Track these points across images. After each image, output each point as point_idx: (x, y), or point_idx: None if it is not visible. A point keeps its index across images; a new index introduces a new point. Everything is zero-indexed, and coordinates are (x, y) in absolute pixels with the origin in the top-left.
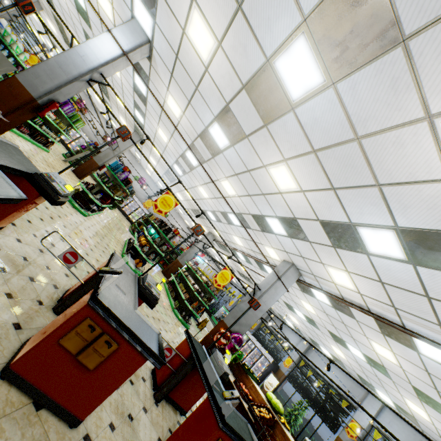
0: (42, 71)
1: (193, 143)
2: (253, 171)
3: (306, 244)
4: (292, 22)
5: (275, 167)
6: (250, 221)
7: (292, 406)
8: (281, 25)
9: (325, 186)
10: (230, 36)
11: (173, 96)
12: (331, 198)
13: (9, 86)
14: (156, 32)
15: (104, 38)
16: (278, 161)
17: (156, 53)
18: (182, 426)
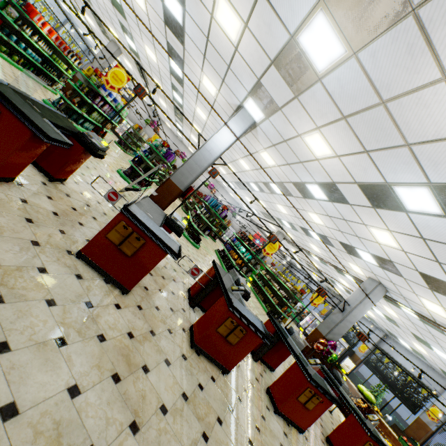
0: (185, 170)
1: (282, 183)
2: (350, 222)
3: (399, 277)
4: (418, 179)
5: (376, 229)
6: (335, 244)
7: (363, 381)
8: (406, 176)
9: (430, 258)
10: (351, 158)
11: (269, 154)
12: (435, 265)
13: (167, 186)
14: (266, 122)
15: (222, 132)
16: (381, 228)
17: (259, 129)
18: (338, 429)
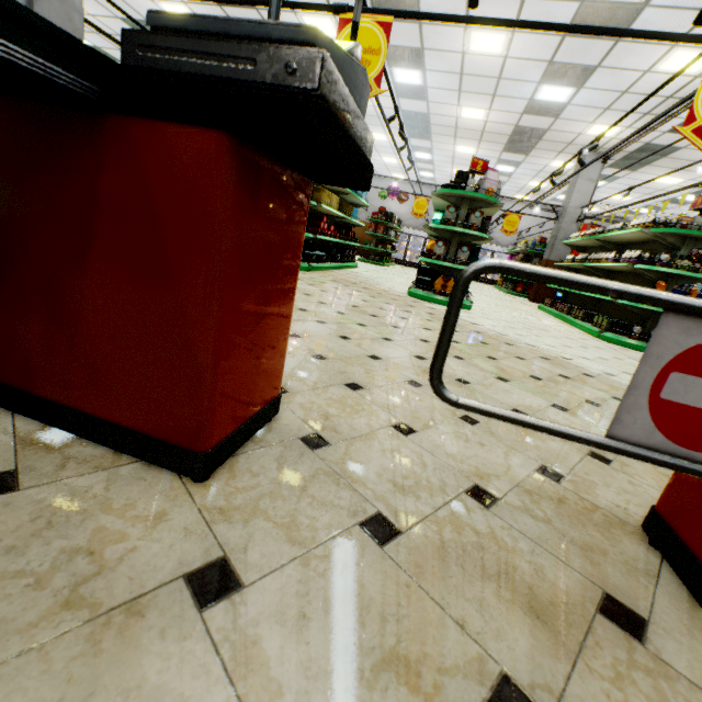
0: None
1: None
2: None
3: None
4: None
5: None
6: None
7: None
8: None
9: None
10: None
11: None
12: None
13: None
14: None
15: None
16: None
17: None
18: None
